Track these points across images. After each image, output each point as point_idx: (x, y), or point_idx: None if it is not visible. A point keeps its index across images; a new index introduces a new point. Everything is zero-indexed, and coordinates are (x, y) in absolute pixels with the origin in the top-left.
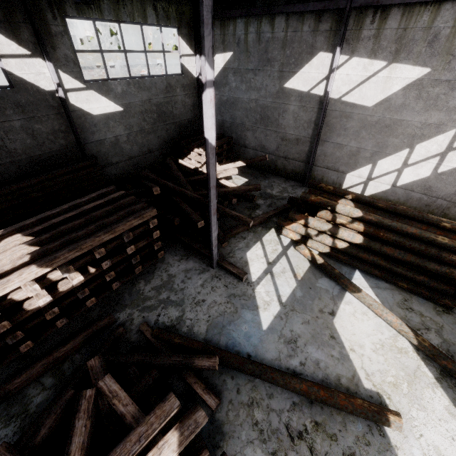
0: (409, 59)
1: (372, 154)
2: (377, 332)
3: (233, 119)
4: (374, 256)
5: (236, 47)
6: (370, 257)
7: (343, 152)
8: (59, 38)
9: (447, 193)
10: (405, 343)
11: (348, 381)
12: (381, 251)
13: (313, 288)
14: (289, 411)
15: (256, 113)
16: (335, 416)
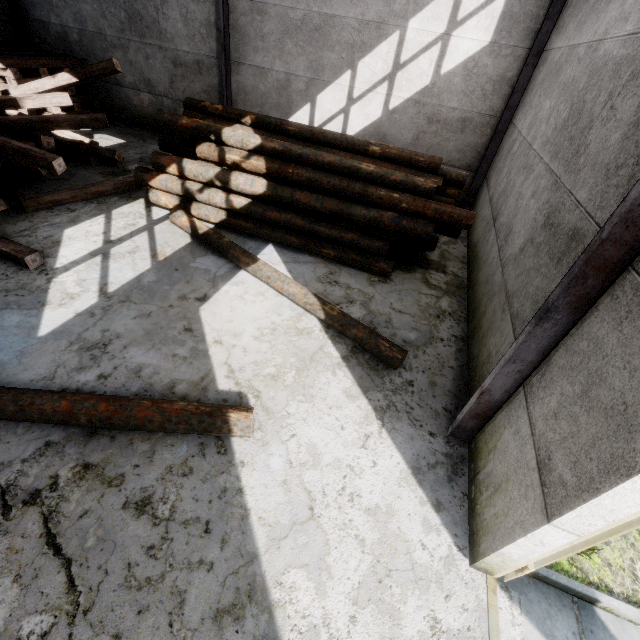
0: None
1: (307, 85)
2: (272, 314)
3: (80, 22)
4: (288, 213)
5: None
6: (282, 216)
7: (268, 83)
8: None
9: (404, 143)
10: (311, 322)
11: (190, 386)
12: (294, 200)
13: (182, 270)
14: (27, 460)
15: (117, 7)
16: (138, 445)
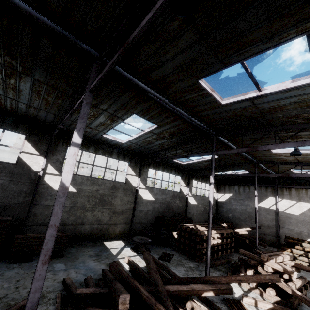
0: (304, 201)
1: (308, 234)
2: None
3: (233, 216)
4: None
5: (234, 192)
6: None
7: (293, 232)
8: (191, 183)
9: None
10: None
11: None
12: None
13: (308, 274)
14: None
15: (245, 214)
16: None
